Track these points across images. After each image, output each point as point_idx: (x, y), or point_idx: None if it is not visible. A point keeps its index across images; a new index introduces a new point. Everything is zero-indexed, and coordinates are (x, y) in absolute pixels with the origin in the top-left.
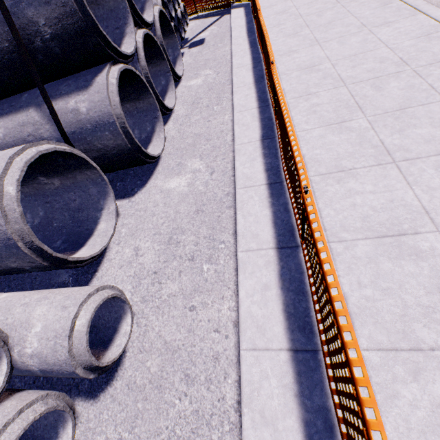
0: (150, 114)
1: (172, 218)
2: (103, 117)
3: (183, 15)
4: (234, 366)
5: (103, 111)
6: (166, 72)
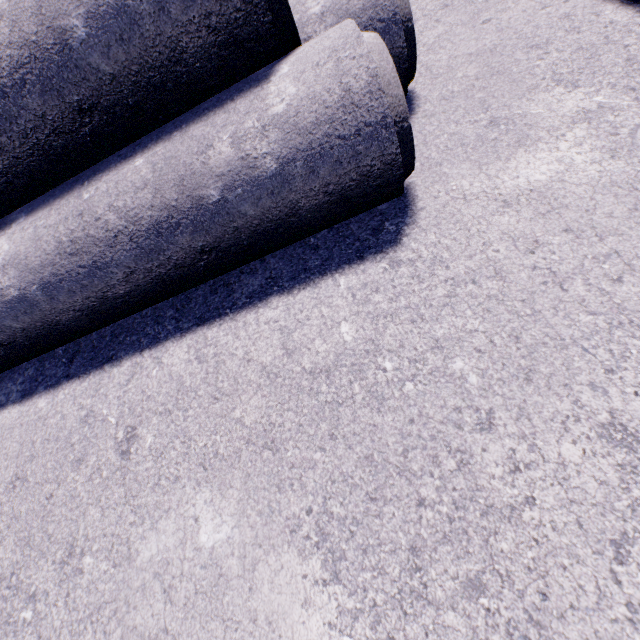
0: None
1: None
2: None
3: None
4: (602, 5)
5: None
6: None
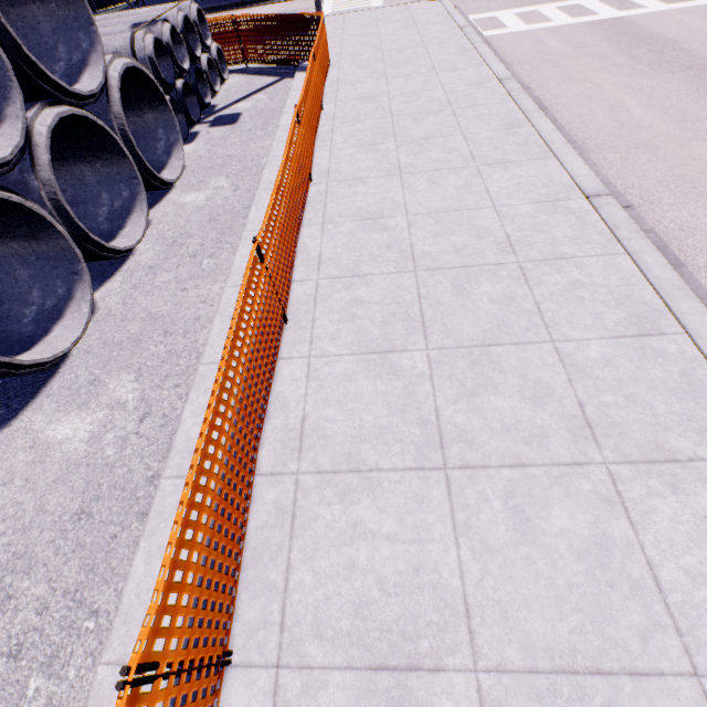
0: (63, 265)
1: (25, 525)
2: None
3: (214, 65)
4: None
5: None
6: (130, 177)
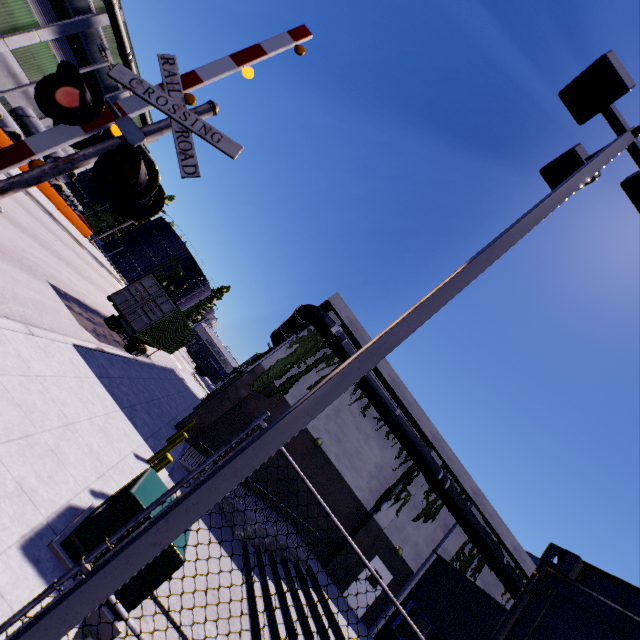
0: None
1: None
2: None
3: None
4: None
5: None
6: None
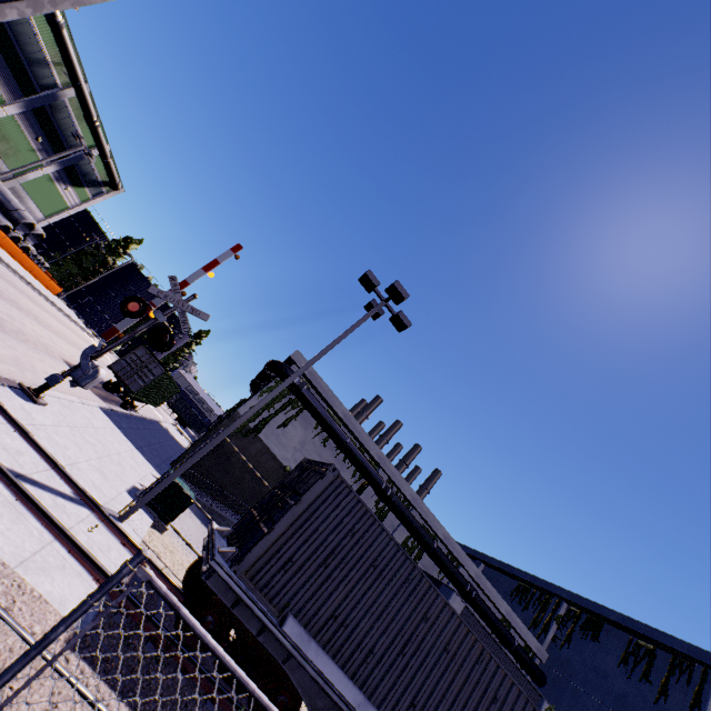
0: None
1: None
2: (0, 221)
3: None
4: None
5: (2, 221)
6: None
